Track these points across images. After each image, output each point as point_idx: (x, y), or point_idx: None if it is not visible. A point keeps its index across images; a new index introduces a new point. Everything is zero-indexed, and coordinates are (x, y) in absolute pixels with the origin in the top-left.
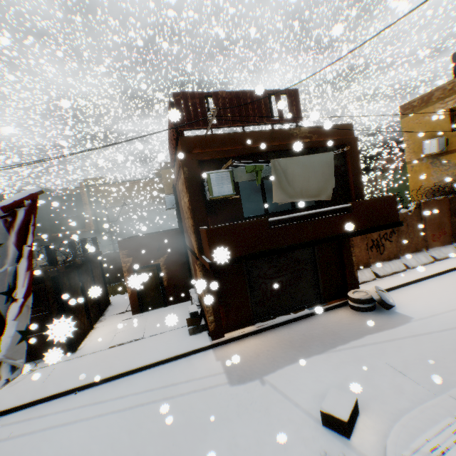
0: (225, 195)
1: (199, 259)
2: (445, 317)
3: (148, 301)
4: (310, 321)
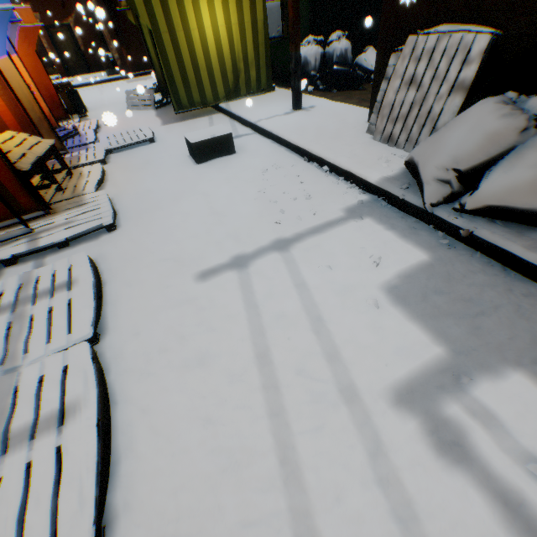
0: None
1: None
2: None
3: (73, 66)
4: None
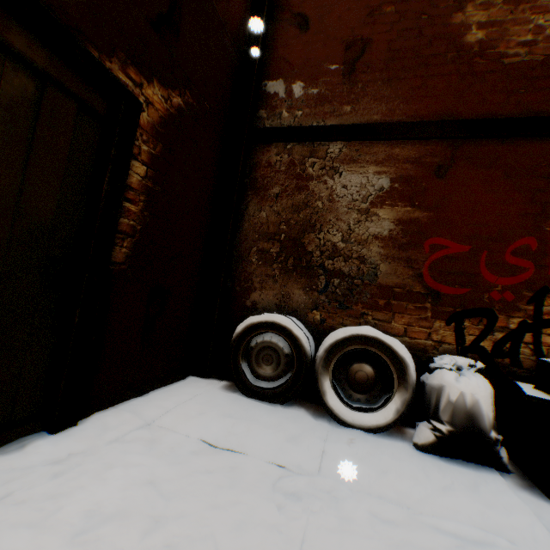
0: None
1: None
2: None
3: None
4: None
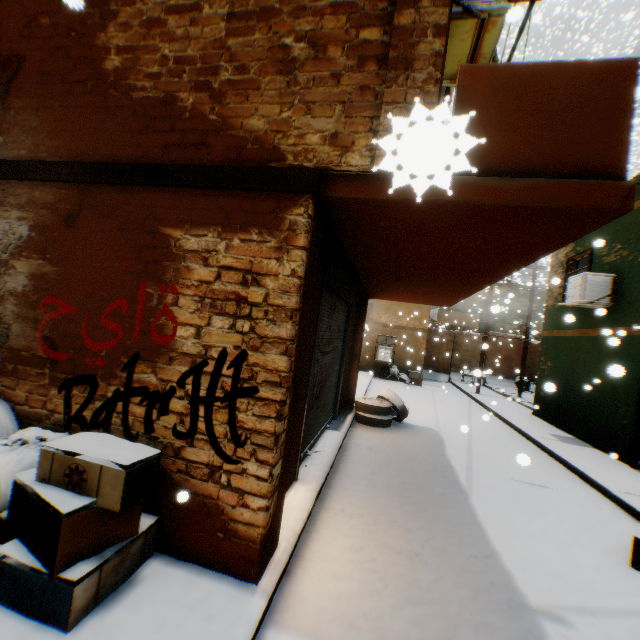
0: (491, 55)
1: (315, 197)
2: (447, 424)
3: None
4: (358, 451)
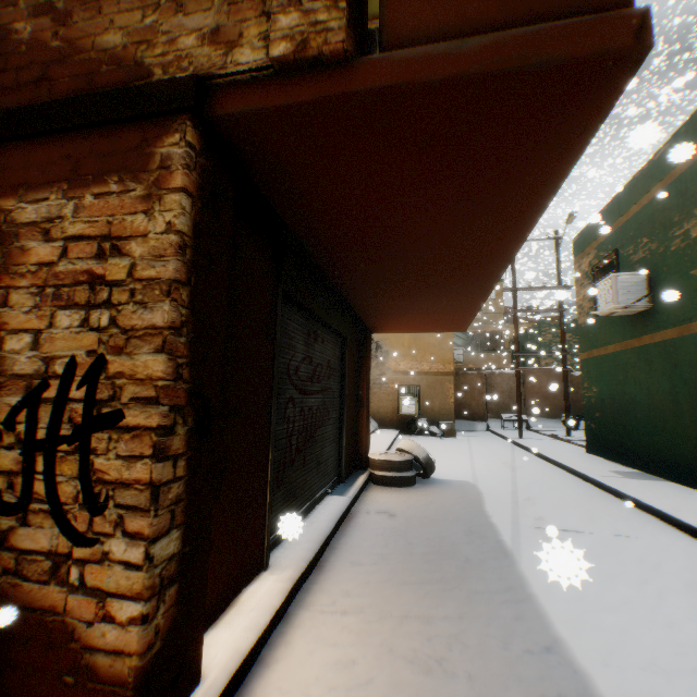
0: None
1: (197, 121)
2: (486, 474)
3: None
4: (369, 519)
